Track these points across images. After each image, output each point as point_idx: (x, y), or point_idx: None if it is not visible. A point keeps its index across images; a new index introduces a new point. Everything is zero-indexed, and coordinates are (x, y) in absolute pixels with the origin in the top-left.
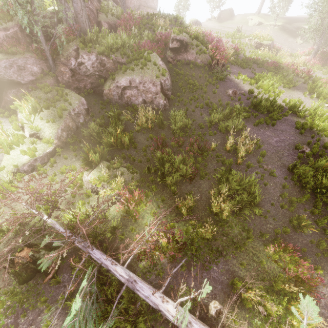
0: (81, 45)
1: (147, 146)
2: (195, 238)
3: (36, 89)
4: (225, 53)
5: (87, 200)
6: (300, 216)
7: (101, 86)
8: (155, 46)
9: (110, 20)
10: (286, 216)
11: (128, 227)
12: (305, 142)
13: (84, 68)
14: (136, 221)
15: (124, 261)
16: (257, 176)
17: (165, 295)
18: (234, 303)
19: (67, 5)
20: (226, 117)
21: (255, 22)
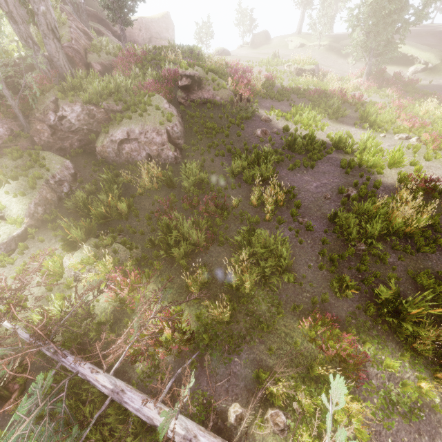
0: (59, 95)
1: (153, 212)
2: (208, 323)
3: (3, 156)
4: (251, 85)
5: (69, 292)
6: (339, 277)
7: (93, 142)
8: (161, 86)
9: (104, 60)
10: (327, 279)
11: (123, 321)
12: (352, 183)
13: (67, 123)
14: (134, 312)
15: (108, 365)
16: (291, 233)
17: (164, 405)
18: (262, 403)
19: (37, 49)
20: (253, 163)
21: (296, 44)
